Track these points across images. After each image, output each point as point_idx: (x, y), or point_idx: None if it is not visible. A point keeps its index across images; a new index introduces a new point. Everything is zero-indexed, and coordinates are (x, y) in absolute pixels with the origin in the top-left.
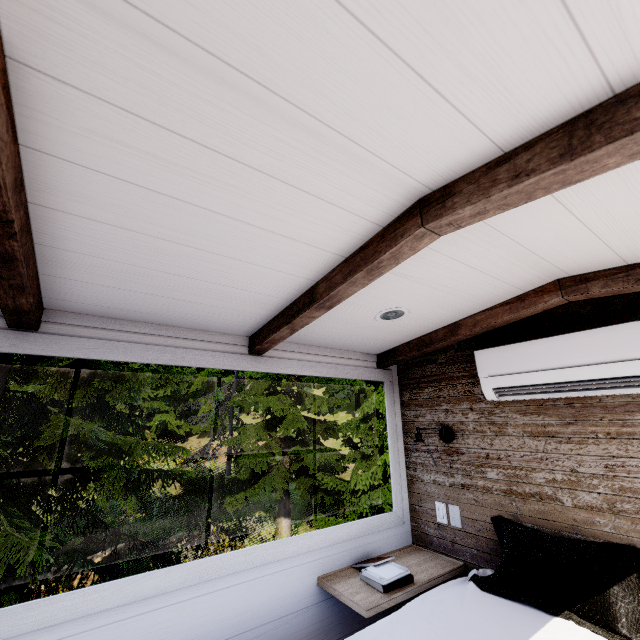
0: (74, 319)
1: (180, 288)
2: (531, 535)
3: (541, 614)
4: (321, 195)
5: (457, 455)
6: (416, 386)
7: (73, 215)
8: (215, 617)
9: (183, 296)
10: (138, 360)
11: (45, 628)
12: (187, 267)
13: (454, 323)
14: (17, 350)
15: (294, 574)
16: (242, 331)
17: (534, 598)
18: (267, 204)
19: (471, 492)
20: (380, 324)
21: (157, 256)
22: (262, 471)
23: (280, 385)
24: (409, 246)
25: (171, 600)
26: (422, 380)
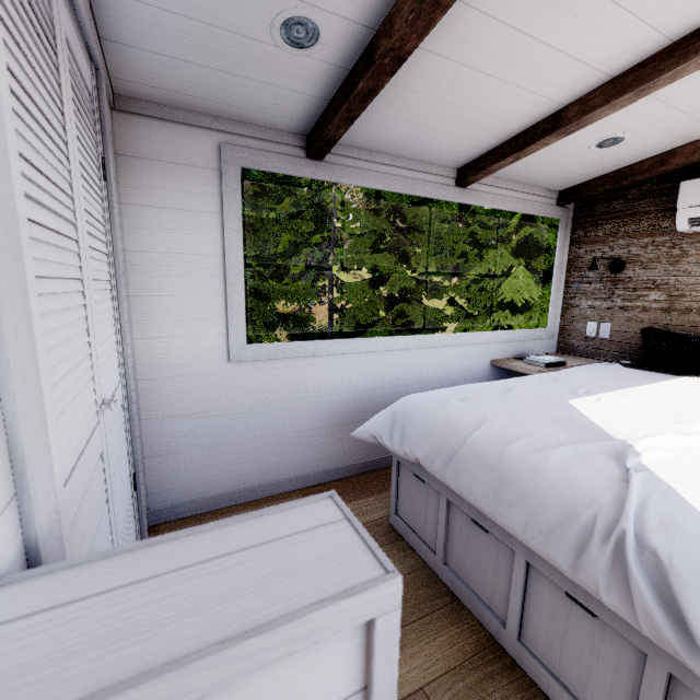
0: (342, 150)
1: (442, 117)
2: (679, 336)
3: (672, 376)
4: (639, 13)
5: (622, 284)
6: (593, 224)
7: (421, 49)
8: (433, 368)
9: (437, 125)
10: (384, 188)
11: (355, 354)
12: (465, 95)
13: (668, 152)
14: (315, 177)
15: (477, 355)
16: (456, 163)
17: (667, 371)
18: (583, 26)
19: (627, 312)
20: (589, 154)
21: (451, 85)
22: (367, 325)
23: (385, 243)
24: (697, 63)
25: (410, 354)
26: (602, 217)
